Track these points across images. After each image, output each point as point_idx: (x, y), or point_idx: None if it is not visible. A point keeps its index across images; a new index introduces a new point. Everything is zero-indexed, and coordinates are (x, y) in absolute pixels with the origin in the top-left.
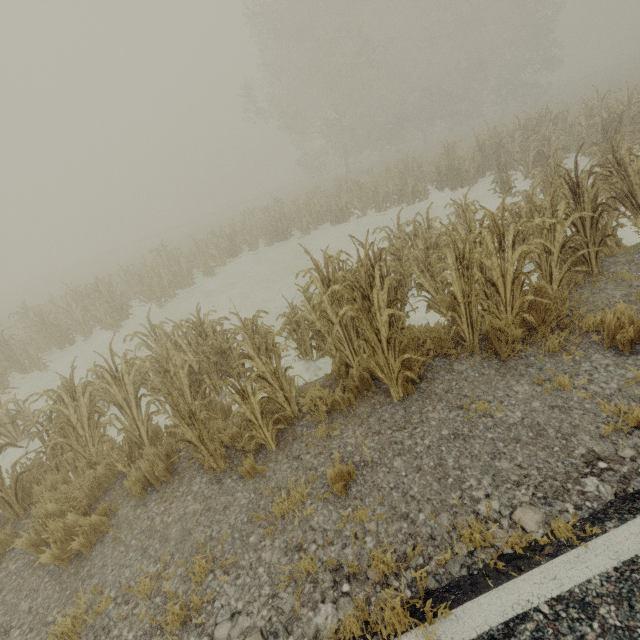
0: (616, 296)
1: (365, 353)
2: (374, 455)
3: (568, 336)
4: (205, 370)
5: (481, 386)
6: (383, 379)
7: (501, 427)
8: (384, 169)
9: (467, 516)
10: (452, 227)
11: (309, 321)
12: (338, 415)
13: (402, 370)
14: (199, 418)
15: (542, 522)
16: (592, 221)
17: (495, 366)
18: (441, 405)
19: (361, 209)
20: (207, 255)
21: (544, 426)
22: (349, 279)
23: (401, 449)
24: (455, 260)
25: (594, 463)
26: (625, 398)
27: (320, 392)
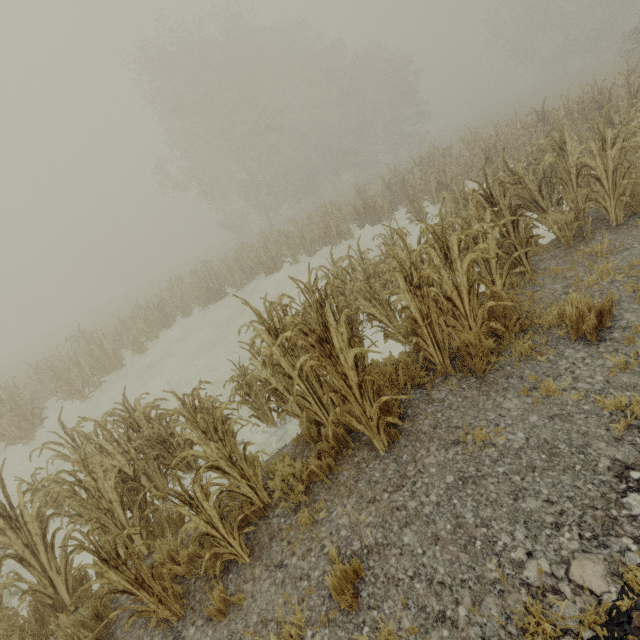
0: (558, 289)
1: (333, 403)
2: (377, 534)
3: (533, 337)
4: (142, 471)
5: (469, 411)
6: (363, 431)
7: (509, 456)
8: (306, 217)
9: (517, 593)
10: (384, 256)
11: (261, 380)
12: (319, 489)
13: (382, 415)
14: (133, 553)
15: (608, 574)
16: (513, 225)
17: (475, 385)
18: (434, 445)
19: (292, 256)
20: (135, 331)
21: (553, 442)
22: (300, 322)
23: (407, 516)
24: (406, 281)
25: (626, 475)
26: (617, 389)
27: (292, 466)
